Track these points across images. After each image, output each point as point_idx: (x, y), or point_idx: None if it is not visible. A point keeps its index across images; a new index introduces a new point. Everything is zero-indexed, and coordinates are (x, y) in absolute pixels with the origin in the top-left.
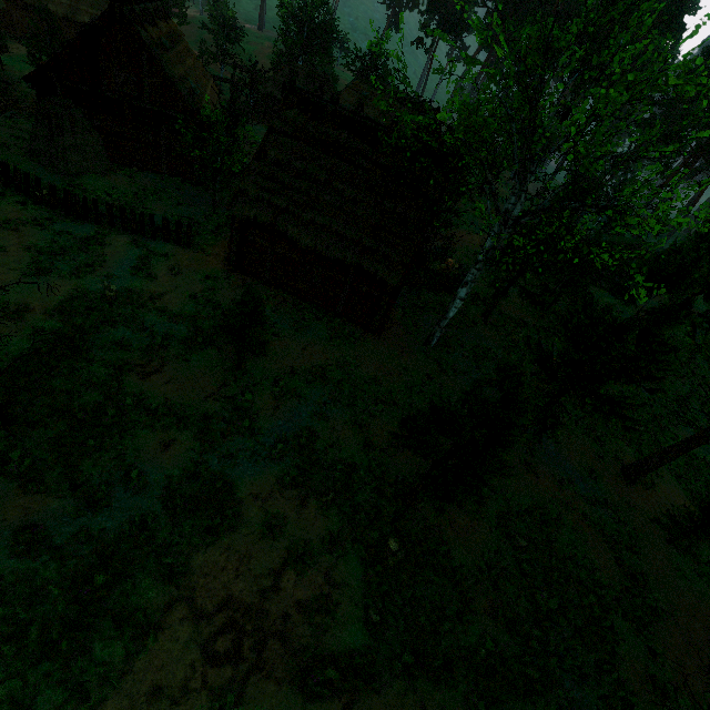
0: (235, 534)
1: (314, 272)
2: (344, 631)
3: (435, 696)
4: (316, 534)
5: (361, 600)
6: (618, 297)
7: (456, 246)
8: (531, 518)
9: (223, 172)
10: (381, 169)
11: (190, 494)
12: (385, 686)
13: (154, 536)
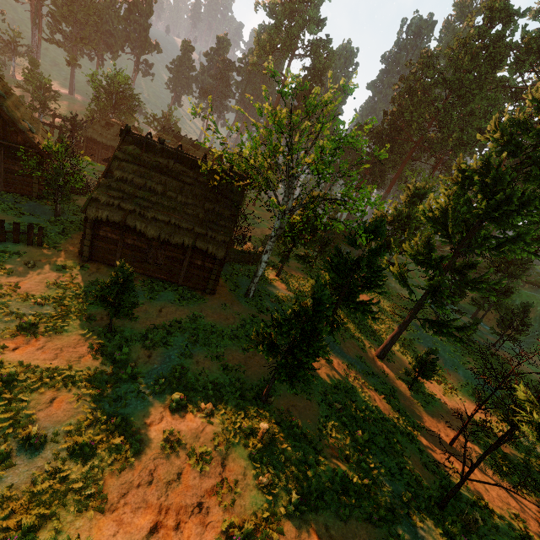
0: (141, 456)
1: (158, 255)
2: (246, 500)
3: (318, 519)
4: (207, 437)
5: (252, 474)
6: (352, 246)
7: (247, 236)
8: (339, 391)
9: (65, 188)
10: (200, 184)
11: (91, 436)
12: (285, 526)
13: (68, 476)
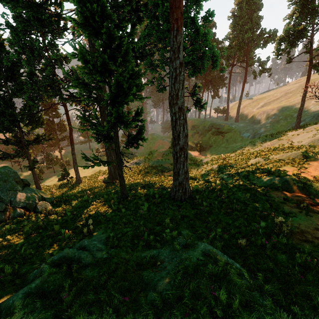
0: None
1: None
2: None
3: None
4: None
5: None
6: None
7: None
8: None
9: None
10: None
11: None
12: None
13: None
